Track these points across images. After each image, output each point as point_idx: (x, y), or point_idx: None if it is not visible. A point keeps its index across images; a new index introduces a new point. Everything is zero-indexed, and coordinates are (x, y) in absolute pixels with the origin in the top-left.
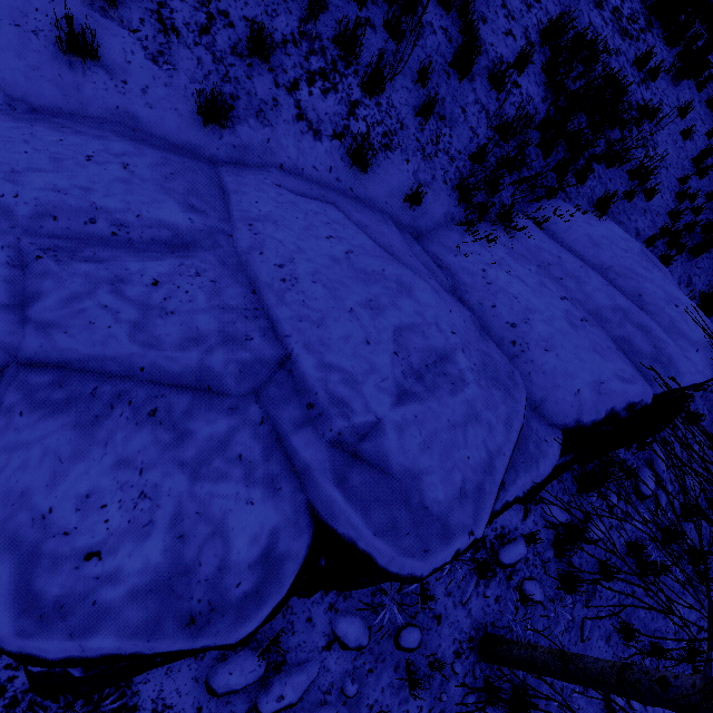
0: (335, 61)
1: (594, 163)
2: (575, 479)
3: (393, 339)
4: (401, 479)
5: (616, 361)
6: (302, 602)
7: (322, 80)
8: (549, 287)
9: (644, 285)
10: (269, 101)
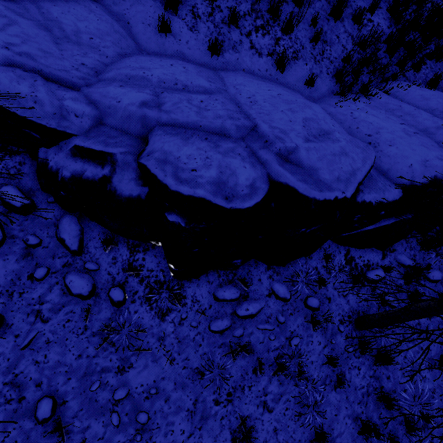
0: (268, 21)
1: (426, 60)
2: (418, 242)
3: (302, 121)
4: (308, 170)
5: (437, 151)
6: (256, 270)
7: (262, 30)
8: (393, 119)
9: None
10: (238, 42)
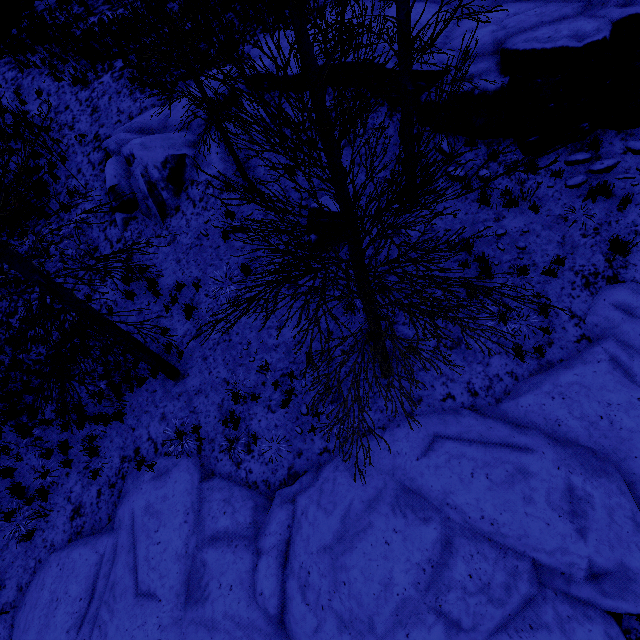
0: None
1: None
2: None
3: None
4: None
5: None
6: (605, 137)
7: None
8: None
9: None
10: None
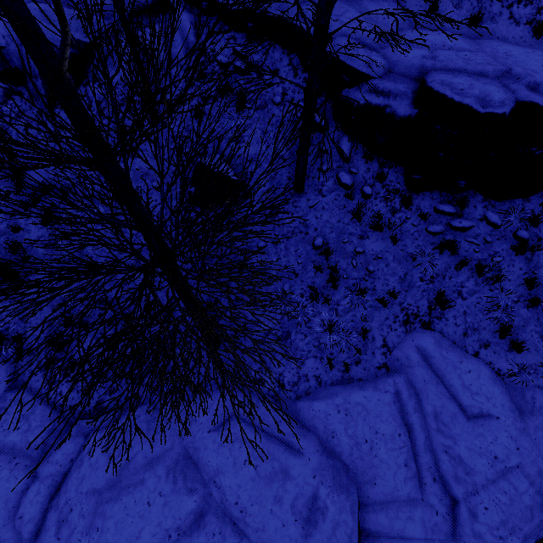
0: None
1: None
2: None
3: None
4: None
5: None
6: (473, 199)
7: (525, 1)
8: None
9: None
10: (497, 14)
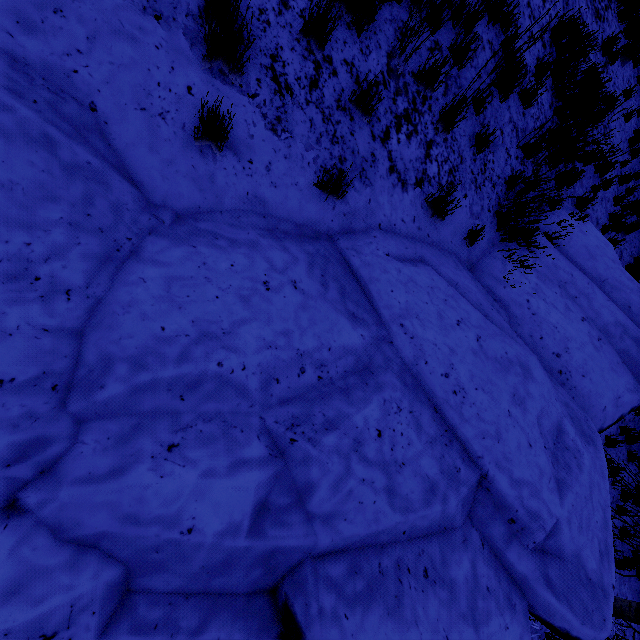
0: (415, 99)
1: (576, 162)
2: None
3: (540, 432)
4: (571, 560)
5: (624, 375)
6: None
7: (406, 123)
8: (572, 310)
9: (631, 297)
10: (368, 158)
